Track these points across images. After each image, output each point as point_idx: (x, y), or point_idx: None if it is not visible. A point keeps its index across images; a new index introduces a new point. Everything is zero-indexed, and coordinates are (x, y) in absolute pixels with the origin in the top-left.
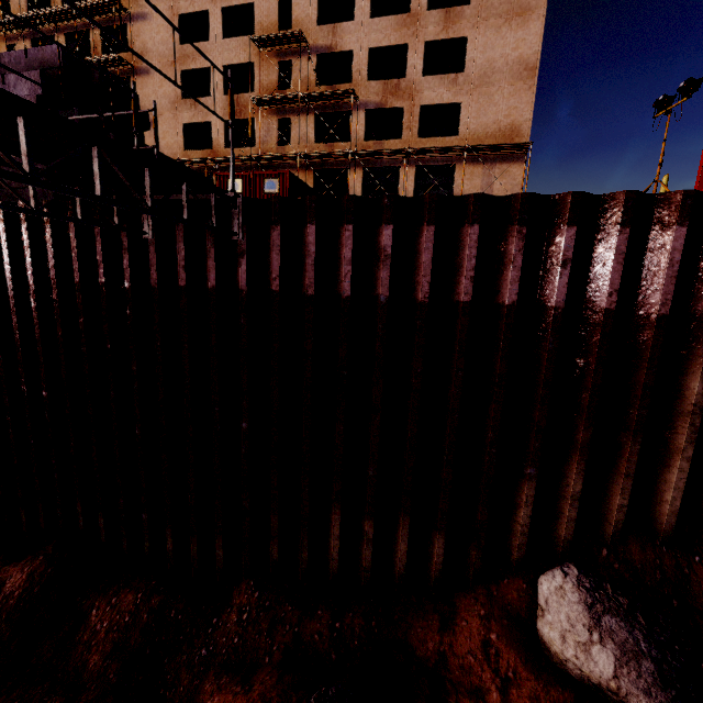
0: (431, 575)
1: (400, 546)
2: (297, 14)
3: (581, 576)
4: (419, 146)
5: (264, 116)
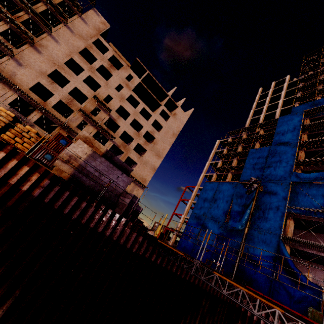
0: None
1: None
2: (111, 102)
3: None
4: None
5: (78, 114)
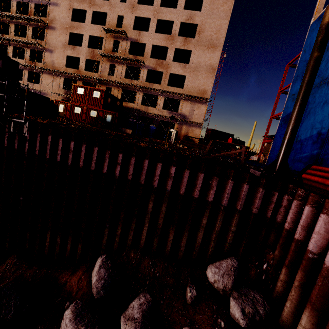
0: (77, 257)
1: (68, 246)
2: (125, 22)
3: (104, 258)
4: (167, 89)
5: (104, 61)
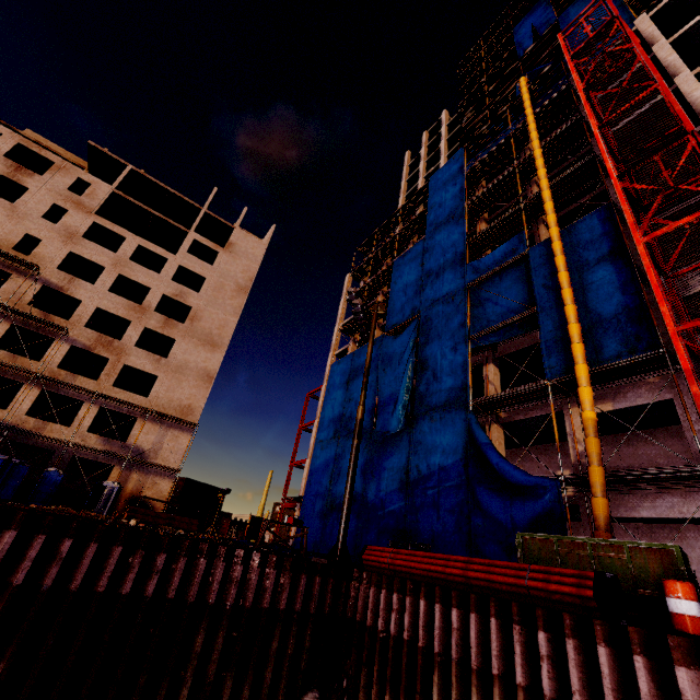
0: None
1: None
2: (41, 251)
3: None
4: (111, 392)
5: None
